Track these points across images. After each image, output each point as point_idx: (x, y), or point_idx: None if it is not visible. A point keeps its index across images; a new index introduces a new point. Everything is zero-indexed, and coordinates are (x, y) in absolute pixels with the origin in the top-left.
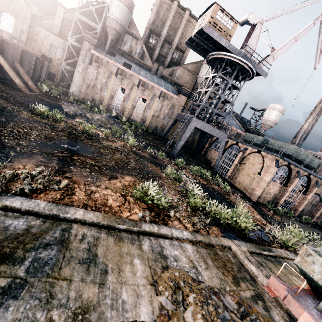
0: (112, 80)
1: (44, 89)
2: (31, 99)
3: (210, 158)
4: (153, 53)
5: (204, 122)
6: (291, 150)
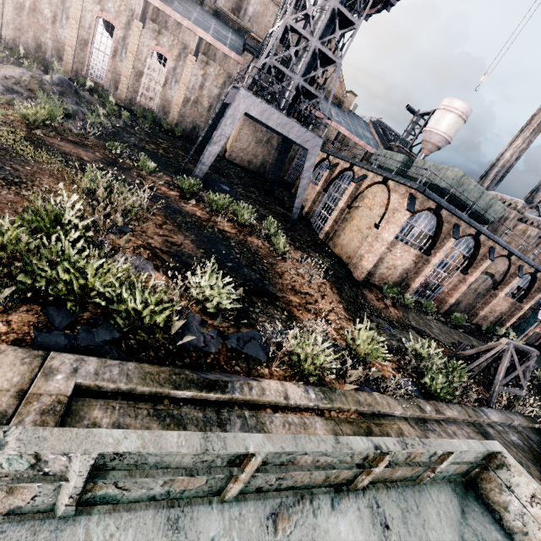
0: None
1: None
2: None
3: (304, 200)
4: None
5: (266, 103)
6: (449, 179)
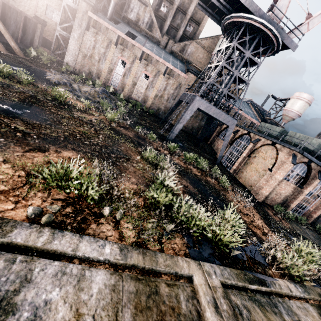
0: (112, 51)
1: (32, 54)
2: (2, 58)
3: (216, 148)
4: (164, 24)
5: (209, 103)
6: (315, 144)
